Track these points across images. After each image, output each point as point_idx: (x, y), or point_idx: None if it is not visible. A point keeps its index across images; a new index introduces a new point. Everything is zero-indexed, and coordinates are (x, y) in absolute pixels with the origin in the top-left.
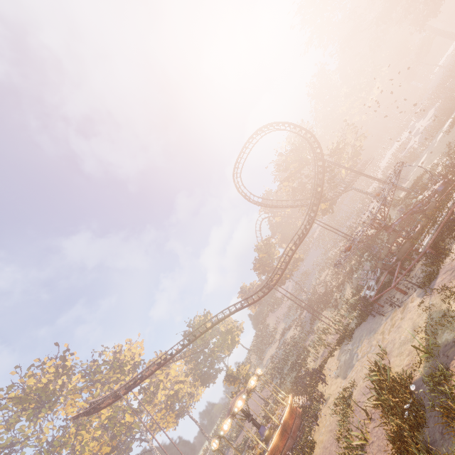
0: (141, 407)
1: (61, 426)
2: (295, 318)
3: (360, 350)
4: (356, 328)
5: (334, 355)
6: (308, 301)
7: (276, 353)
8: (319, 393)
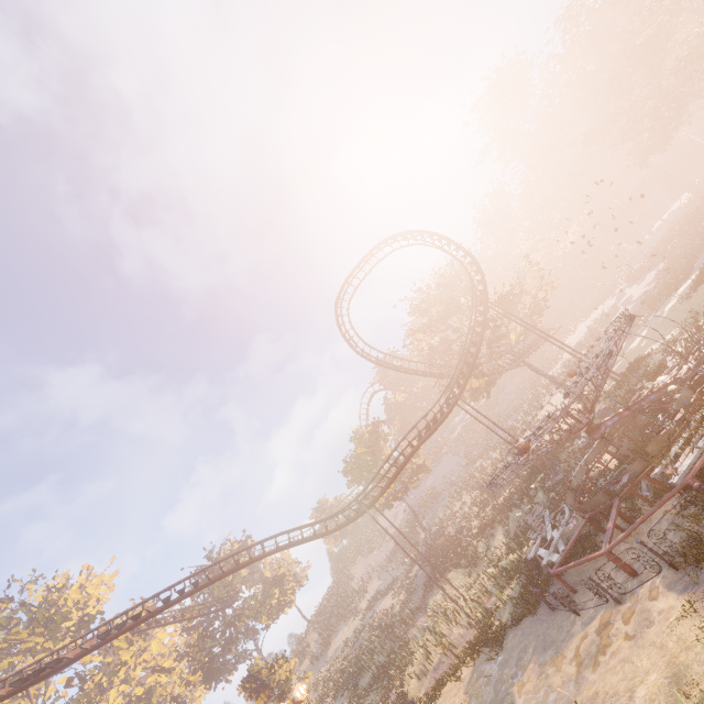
0: None
1: None
2: (399, 574)
3: (520, 690)
4: (512, 625)
5: (460, 679)
6: (427, 547)
7: (355, 639)
8: None
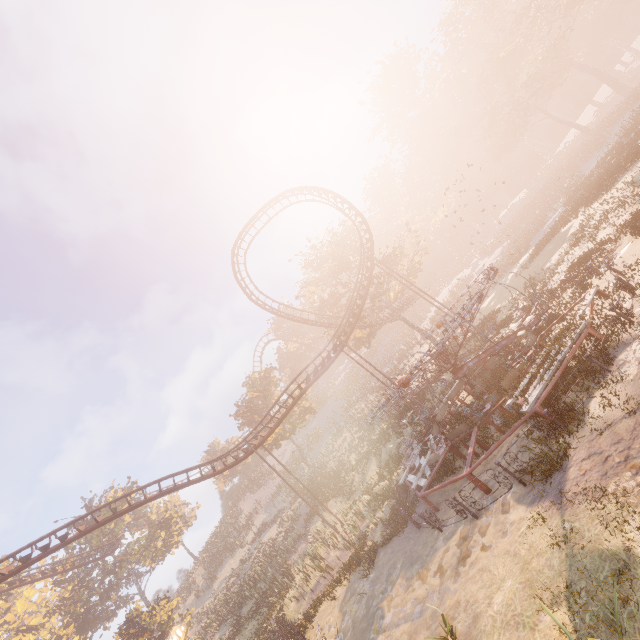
0: None
1: None
2: (284, 506)
3: (390, 604)
4: (383, 544)
5: (335, 598)
6: (310, 480)
7: (240, 570)
8: None
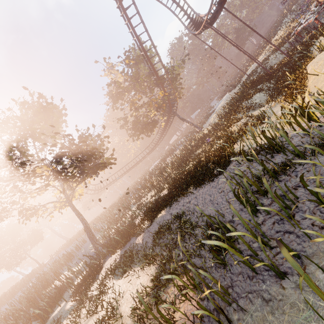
0: None
1: None
2: None
3: None
4: None
5: None
6: (118, 236)
7: None
8: None
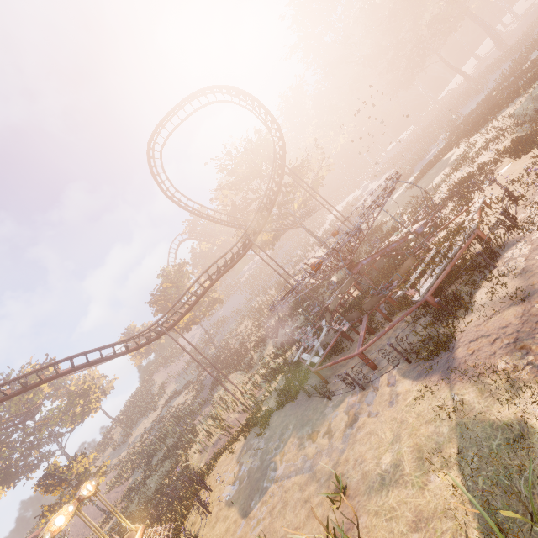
0: None
1: None
2: (192, 378)
3: (282, 459)
4: (277, 409)
5: (233, 451)
6: (216, 358)
7: (152, 428)
8: (193, 525)
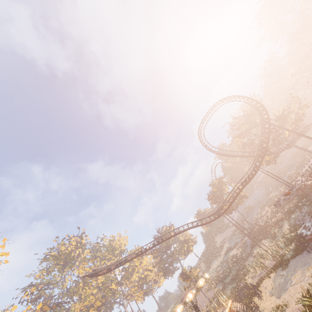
0: (122, 281)
1: (75, 280)
2: (238, 241)
3: (294, 278)
4: (291, 258)
5: (270, 277)
6: (250, 230)
7: (221, 265)
8: (255, 305)
